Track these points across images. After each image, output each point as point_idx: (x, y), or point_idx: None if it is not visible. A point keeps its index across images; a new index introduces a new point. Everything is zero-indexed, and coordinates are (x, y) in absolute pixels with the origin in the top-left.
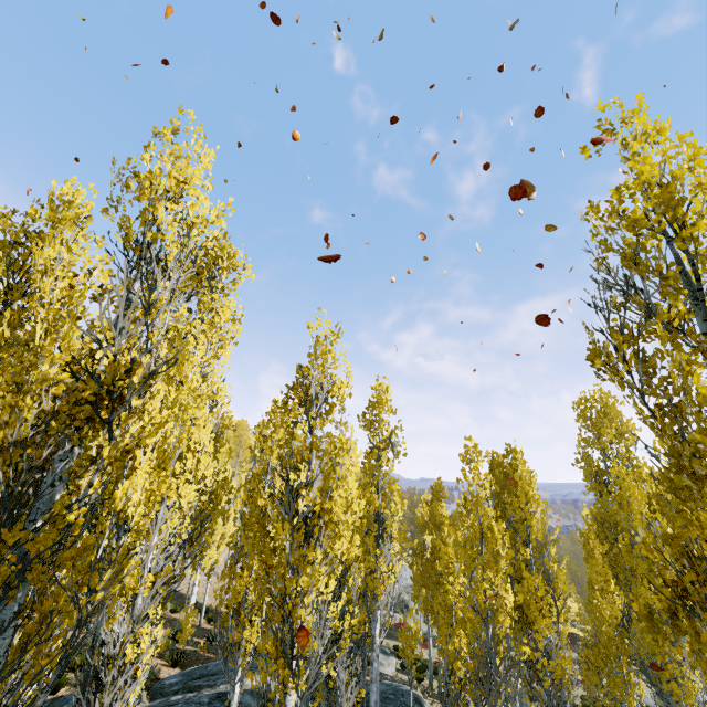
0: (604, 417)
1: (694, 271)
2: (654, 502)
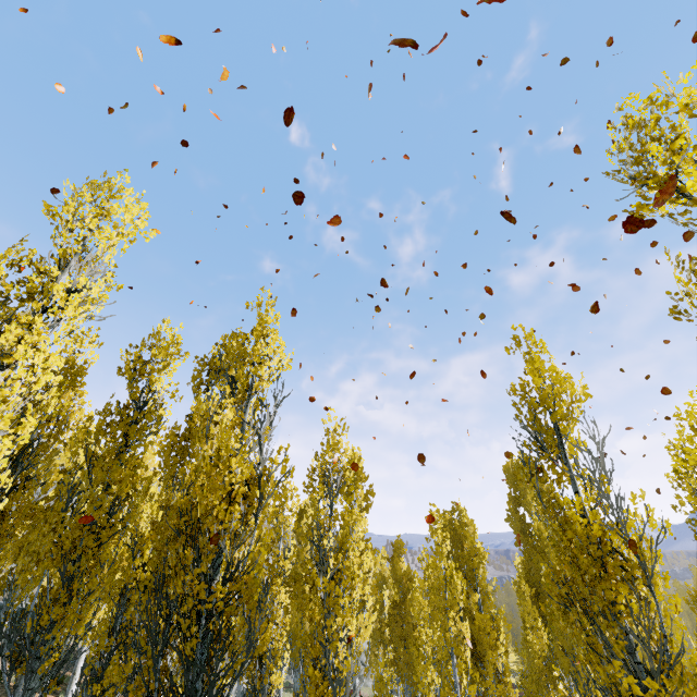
0: None
1: (559, 433)
2: None
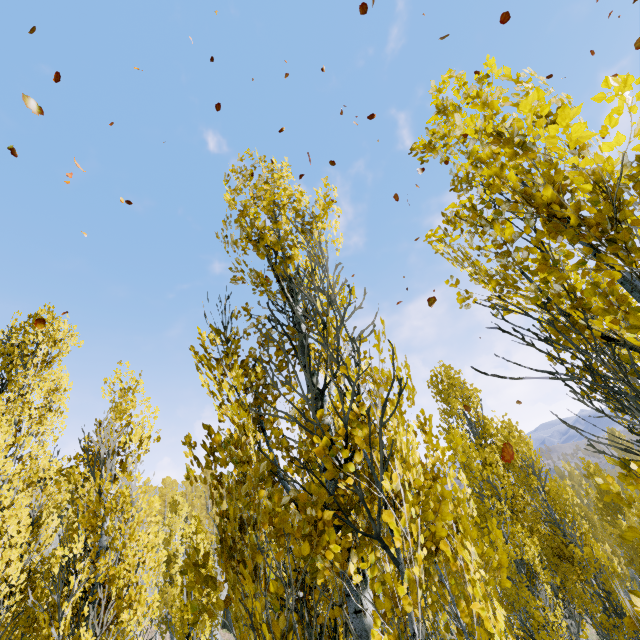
0: (450, 387)
1: (275, 275)
2: (498, 453)
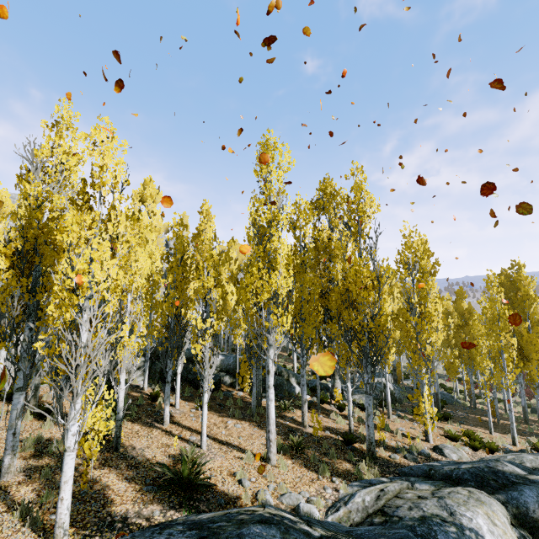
0: None
1: None
2: None
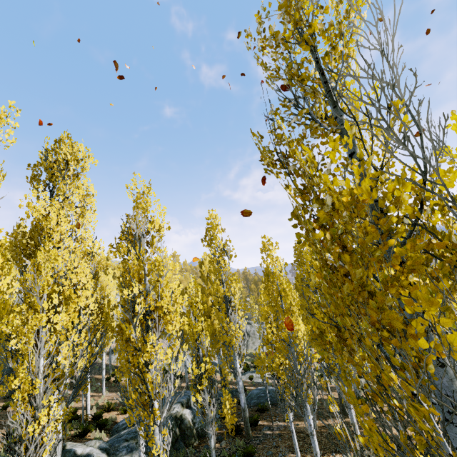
0: None
1: (319, 67)
2: None
